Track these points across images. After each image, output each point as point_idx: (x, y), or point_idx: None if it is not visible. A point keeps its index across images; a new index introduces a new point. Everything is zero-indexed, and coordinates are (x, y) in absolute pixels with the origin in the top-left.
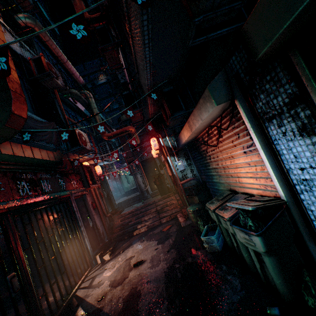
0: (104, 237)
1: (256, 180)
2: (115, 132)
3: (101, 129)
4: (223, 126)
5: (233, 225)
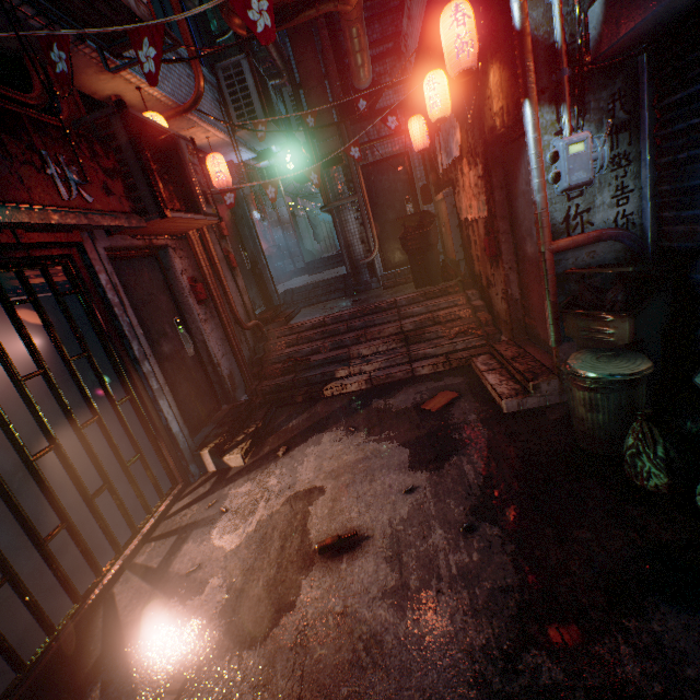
0: (235, 389)
1: None
2: None
3: None
4: None
5: None
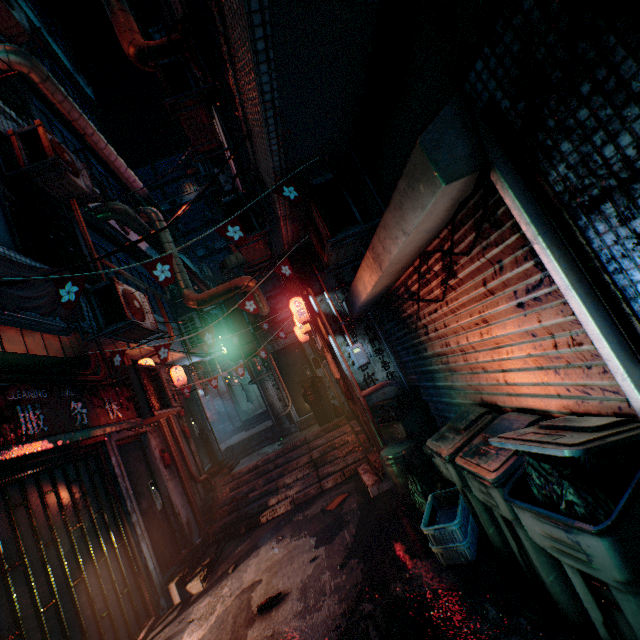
0: (191, 533)
1: (556, 375)
2: (214, 290)
3: (164, 271)
4: (459, 247)
5: (514, 501)
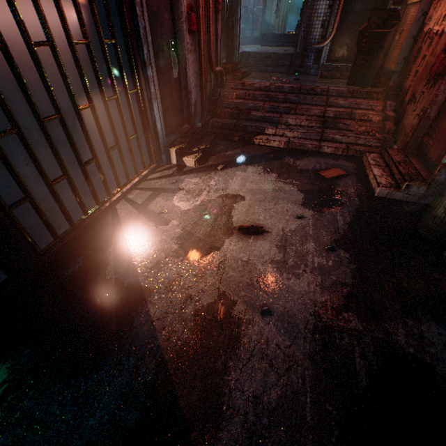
0: (195, 116)
1: None
2: None
3: None
4: None
5: None
